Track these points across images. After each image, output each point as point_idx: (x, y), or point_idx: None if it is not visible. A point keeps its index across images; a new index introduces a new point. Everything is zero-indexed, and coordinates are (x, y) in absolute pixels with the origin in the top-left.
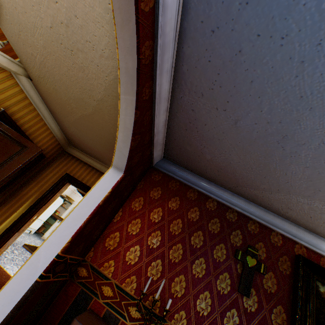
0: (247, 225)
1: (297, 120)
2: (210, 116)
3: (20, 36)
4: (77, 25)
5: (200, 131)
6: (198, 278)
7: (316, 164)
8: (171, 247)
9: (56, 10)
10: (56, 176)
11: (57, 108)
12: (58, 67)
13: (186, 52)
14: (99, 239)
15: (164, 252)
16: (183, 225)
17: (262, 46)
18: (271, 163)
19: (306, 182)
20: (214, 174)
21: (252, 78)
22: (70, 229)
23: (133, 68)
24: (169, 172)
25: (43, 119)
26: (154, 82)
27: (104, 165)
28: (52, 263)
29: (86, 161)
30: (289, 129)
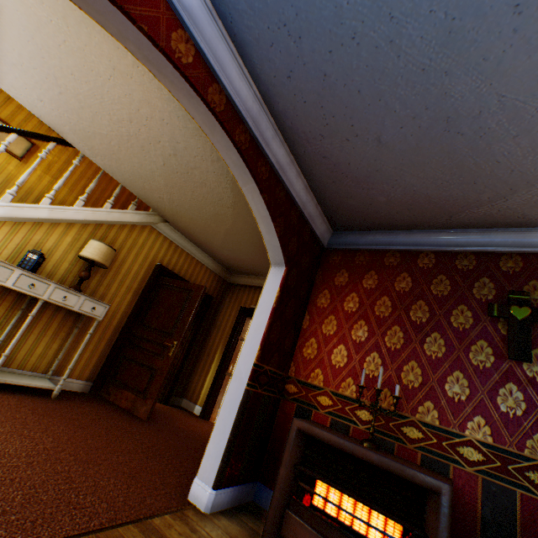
0: (497, 265)
1: (443, 94)
2: (347, 152)
3: (145, 188)
4: (181, 149)
5: (349, 175)
6: (436, 359)
7: (524, 125)
8: (384, 333)
9: (162, 149)
10: (232, 315)
11: (200, 238)
12: (183, 196)
13: (279, 109)
14: (295, 352)
15: (377, 341)
16: (392, 302)
17: (341, 57)
18: (464, 160)
19: (537, 155)
20: (407, 217)
21: (356, 89)
22: (255, 339)
23: (238, 159)
24: (349, 246)
25: (194, 257)
26: (266, 156)
27: None
28: (252, 372)
29: (255, 285)
30: (444, 109)
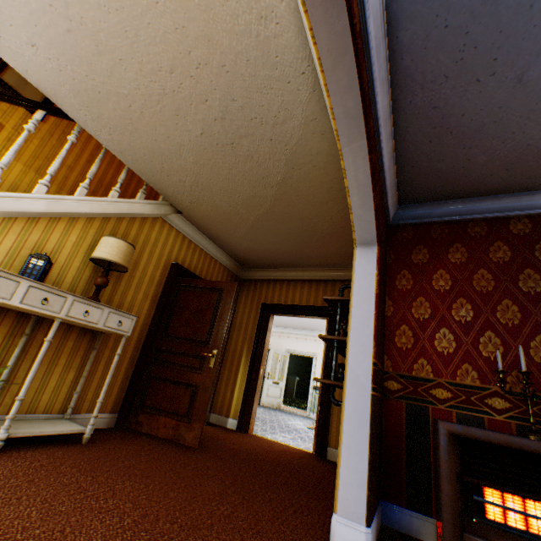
0: None
1: None
2: (469, 98)
3: (163, 169)
4: (235, 109)
5: (455, 130)
6: None
7: None
8: (493, 309)
9: (206, 111)
10: (252, 314)
11: (218, 229)
12: (215, 176)
13: (404, 40)
14: (385, 344)
15: (487, 320)
16: (492, 275)
17: None
18: None
19: None
20: (501, 179)
21: (529, 2)
22: (364, 333)
23: (356, 106)
24: (420, 219)
25: (207, 253)
26: (372, 106)
27: (301, 270)
28: (373, 373)
29: (274, 278)
30: None
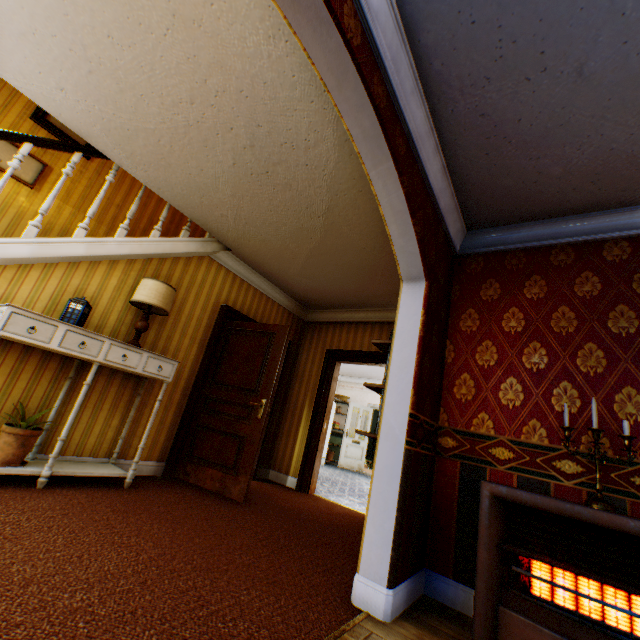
0: None
1: None
2: (521, 100)
3: (203, 204)
4: (263, 135)
5: (514, 139)
6: None
7: None
8: (573, 355)
9: (233, 140)
10: (316, 361)
11: (271, 266)
12: (256, 208)
13: (427, 43)
14: (442, 395)
15: (564, 367)
16: (576, 313)
17: None
18: None
19: None
20: (587, 194)
21: None
22: (403, 381)
23: (373, 125)
24: (493, 247)
25: (263, 293)
26: (402, 121)
27: (371, 310)
28: (409, 425)
29: (341, 320)
30: None
